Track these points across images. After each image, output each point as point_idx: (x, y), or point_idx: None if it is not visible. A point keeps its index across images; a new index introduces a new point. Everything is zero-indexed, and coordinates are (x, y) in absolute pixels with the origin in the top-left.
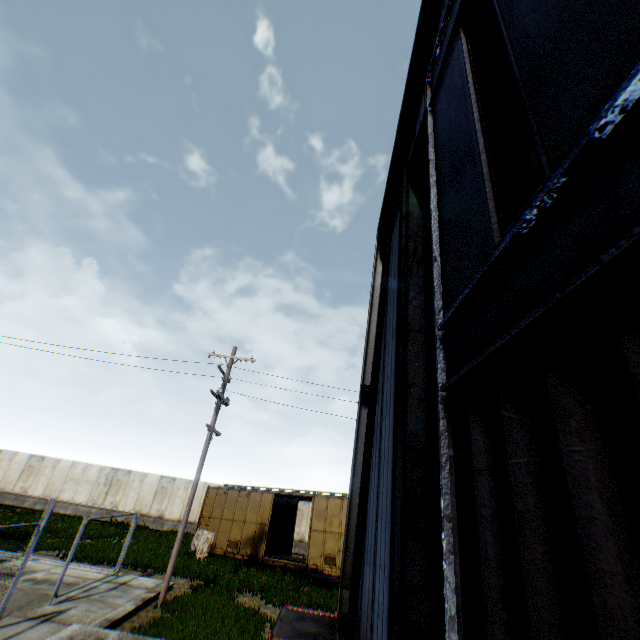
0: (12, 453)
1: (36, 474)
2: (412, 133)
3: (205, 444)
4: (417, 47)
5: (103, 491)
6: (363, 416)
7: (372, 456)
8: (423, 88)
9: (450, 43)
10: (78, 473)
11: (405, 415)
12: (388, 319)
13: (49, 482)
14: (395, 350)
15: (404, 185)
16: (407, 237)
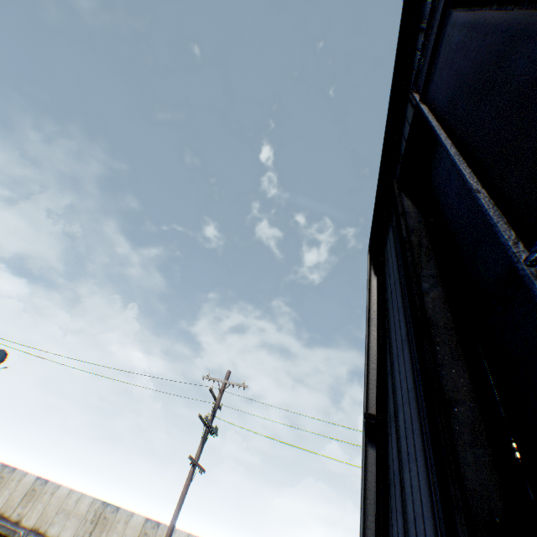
0: (23, 472)
1: (35, 499)
2: (397, 155)
3: (186, 481)
4: (394, 91)
5: (88, 529)
6: (370, 458)
7: (390, 524)
8: (404, 117)
9: (438, 33)
10: (71, 503)
11: (453, 452)
12: (392, 329)
13: (43, 510)
14: (410, 360)
15: (396, 191)
16: (407, 232)
